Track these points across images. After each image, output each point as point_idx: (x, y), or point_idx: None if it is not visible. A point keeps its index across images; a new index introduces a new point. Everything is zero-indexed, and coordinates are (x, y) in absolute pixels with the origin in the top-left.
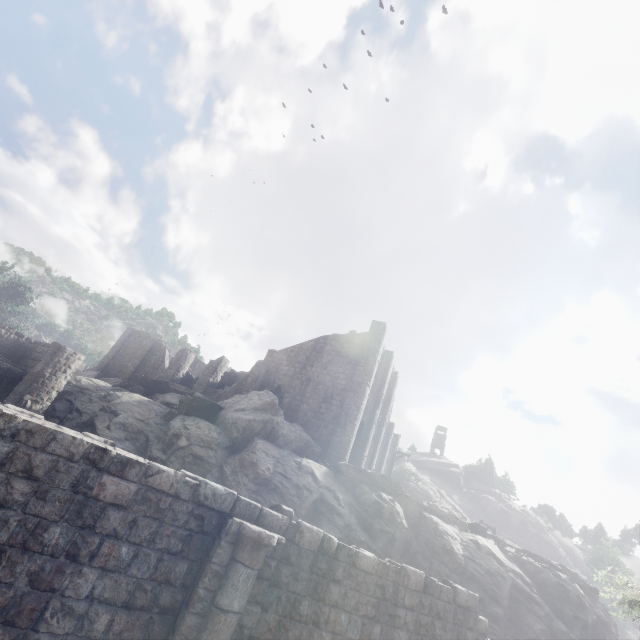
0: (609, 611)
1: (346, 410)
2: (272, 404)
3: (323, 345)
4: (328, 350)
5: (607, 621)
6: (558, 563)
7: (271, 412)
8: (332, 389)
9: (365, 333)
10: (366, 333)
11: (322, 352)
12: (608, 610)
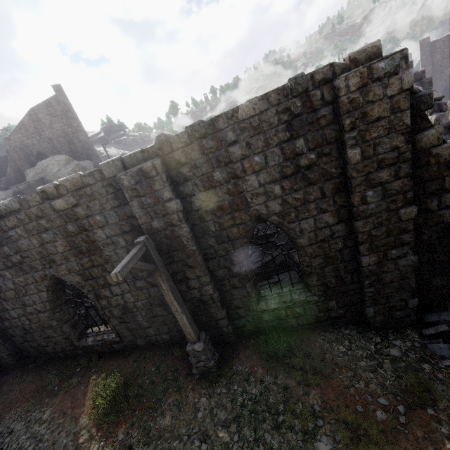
0: None
1: (85, 141)
2: (68, 159)
3: (36, 116)
4: (43, 117)
5: None
6: None
7: (71, 162)
8: (68, 136)
9: (54, 96)
10: (55, 96)
11: (41, 120)
12: None
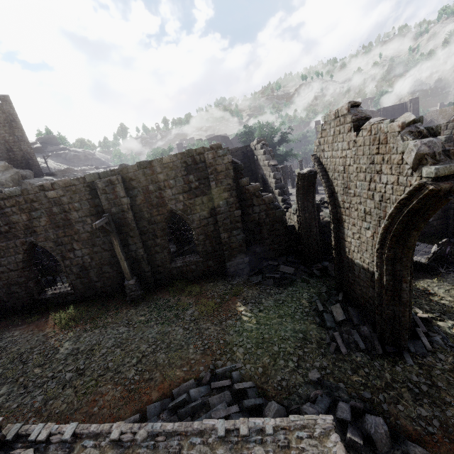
0: None
1: (26, 151)
2: (7, 166)
3: None
4: None
5: None
6: (116, 165)
7: (10, 169)
8: (8, 144)
9: None
10: (0, 104)
11: None
12: None
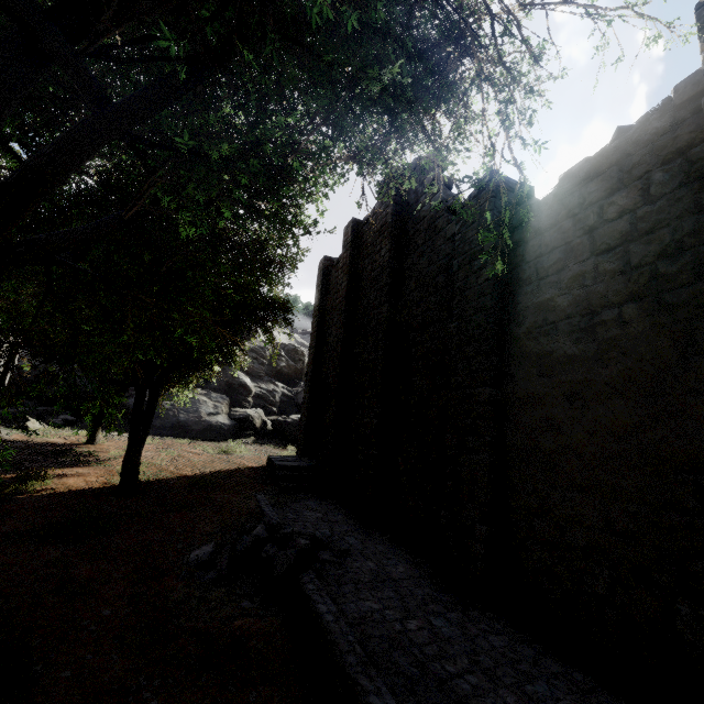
0: (299, 349)
1: None
2: None
3: None
4: None
5: (279, 350)
6: None
7: None
8: None
9: None
10: None
11: None
12: (299, 348)
